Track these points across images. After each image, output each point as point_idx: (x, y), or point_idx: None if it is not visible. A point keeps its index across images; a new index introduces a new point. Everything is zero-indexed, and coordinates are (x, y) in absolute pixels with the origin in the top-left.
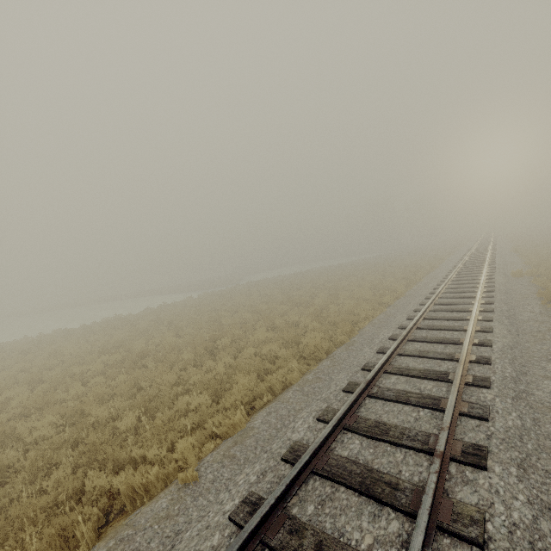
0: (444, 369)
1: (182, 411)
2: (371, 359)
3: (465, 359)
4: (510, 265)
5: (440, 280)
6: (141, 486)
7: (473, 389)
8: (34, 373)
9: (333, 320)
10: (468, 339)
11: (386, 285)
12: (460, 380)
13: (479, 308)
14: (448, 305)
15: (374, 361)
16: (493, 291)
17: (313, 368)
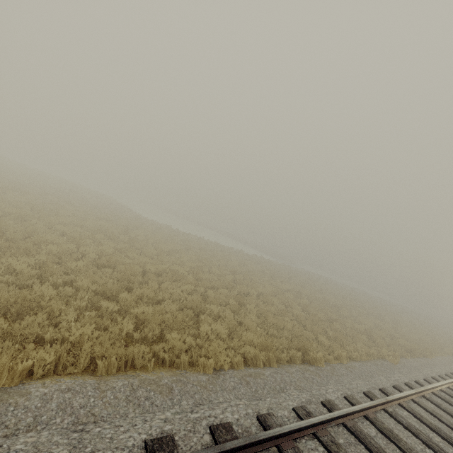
0: None
1: (353, 335)
2: None
3: None
4: None
5: None
6: (368, 353)
7: None
8: (255, 272)
9: (410, 340)
10: None
11: (438, 340)
12: None
13: None
14: None
15: None
16: None
17: (415, 357)
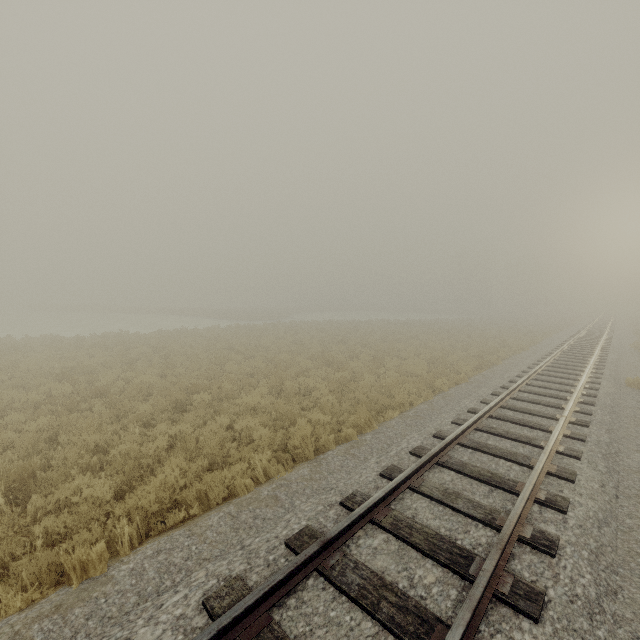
0: (471, 543)
1: (64, 501)
2: (366, 485)
3: (509, 536)
4: (627, 367)
5: (523, 369)
6: None
7: (506, 613)
8: None
9: (356, 398)
10: (529, 491)
11: (452, 360)
12: (483, 590)
13: (565, 430)
14: (521, 412)
15: (369, 490)
16: (593, 404)
17: (283, 475)
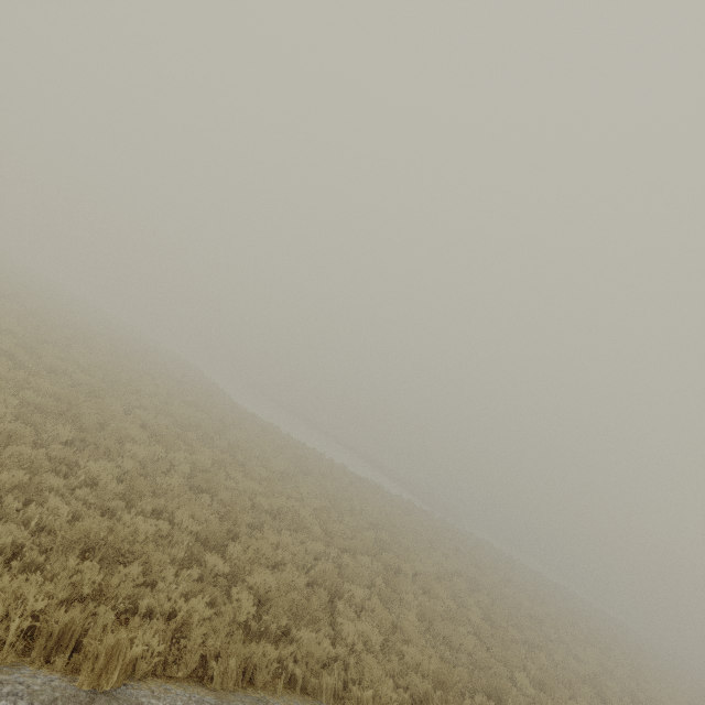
0: None
1: (568, 682)
2: None
3: None
4: None
5: None
6: None
7: None
8: (405, 530)
9: None
10: None
11: None
12: None
13: None
14: None
15: None
16: None
17: None
